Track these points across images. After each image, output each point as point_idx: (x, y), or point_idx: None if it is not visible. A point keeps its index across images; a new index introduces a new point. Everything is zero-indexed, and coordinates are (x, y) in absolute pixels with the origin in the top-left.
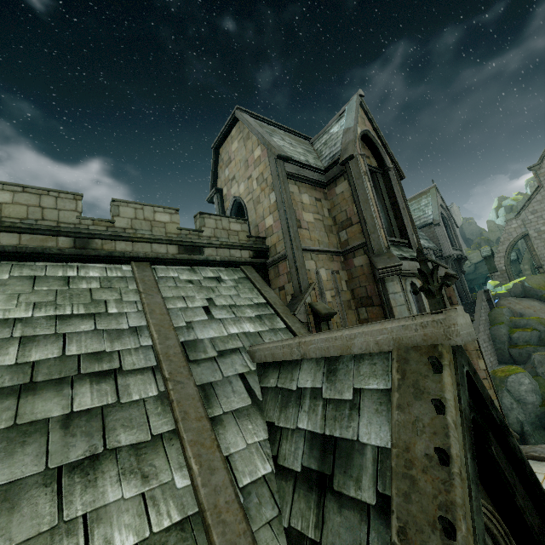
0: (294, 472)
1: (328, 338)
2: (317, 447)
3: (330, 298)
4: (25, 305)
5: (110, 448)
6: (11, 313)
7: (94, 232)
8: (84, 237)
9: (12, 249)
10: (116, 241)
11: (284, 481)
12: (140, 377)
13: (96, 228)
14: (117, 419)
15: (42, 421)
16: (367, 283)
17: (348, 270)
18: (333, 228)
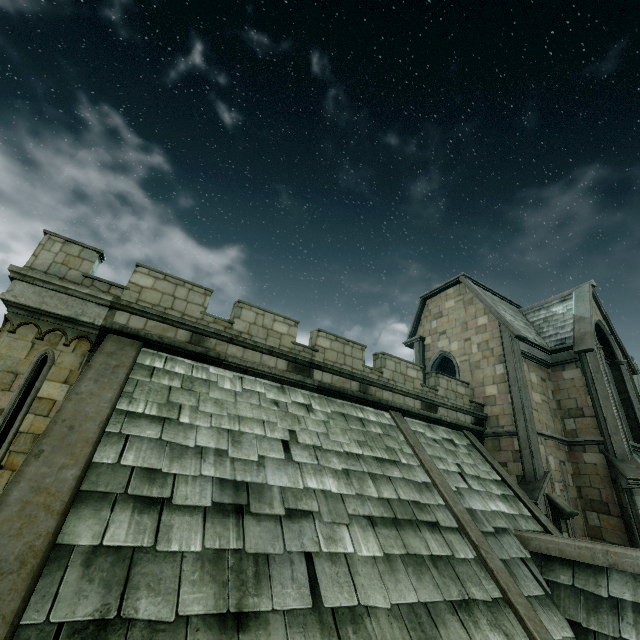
0: None
1: None
2: None
3: (559, 491)
4: (354, 441)
5: (471, 597)
6: (351, 448)
7: (373, 380)
8: (367, 383)
9: (328, 387)
10: (383, 390)
11: None
12: (454, 536)
13: (372, 376)
14: (461, 572)
15: (420, 556)
16: (601, 485)
17: (574, 463)
18: (557, 412)
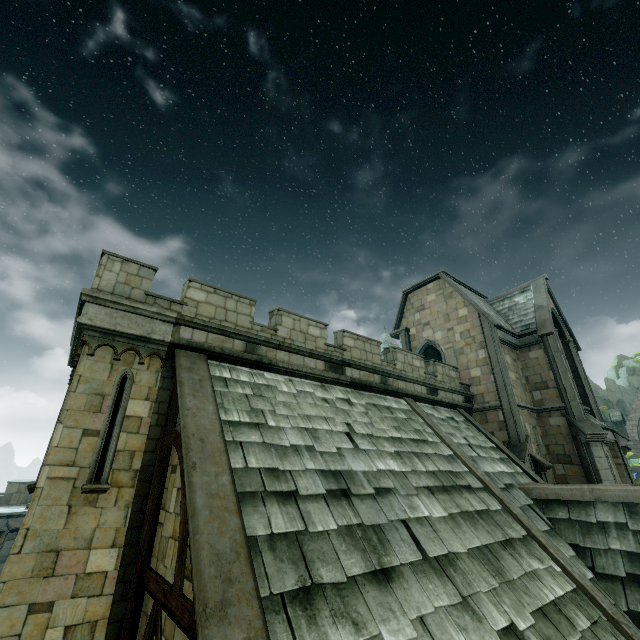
0: (618, 576)
1: (626, 489)
2: (637, 560)
3: (534, 450)
4: (391, 427)
5: (510, 537)
6: (392, 433)
7: (390, 372)
8: (386, 375)
9: (358, 381)
10: (398, 380)
11: (610, 583)
12: (484, 494)
13: (388, 369)
14: (498, 520)
15: (470, 512)
16: (564, 442)
17: (542, 426)
18: (526, 386)
